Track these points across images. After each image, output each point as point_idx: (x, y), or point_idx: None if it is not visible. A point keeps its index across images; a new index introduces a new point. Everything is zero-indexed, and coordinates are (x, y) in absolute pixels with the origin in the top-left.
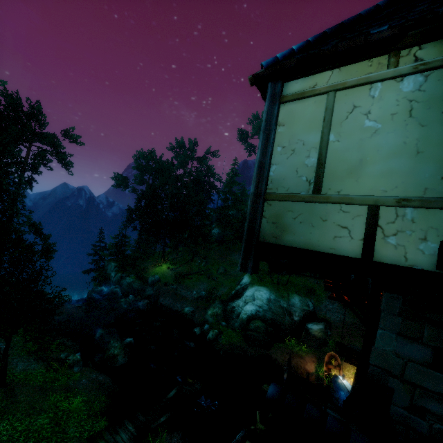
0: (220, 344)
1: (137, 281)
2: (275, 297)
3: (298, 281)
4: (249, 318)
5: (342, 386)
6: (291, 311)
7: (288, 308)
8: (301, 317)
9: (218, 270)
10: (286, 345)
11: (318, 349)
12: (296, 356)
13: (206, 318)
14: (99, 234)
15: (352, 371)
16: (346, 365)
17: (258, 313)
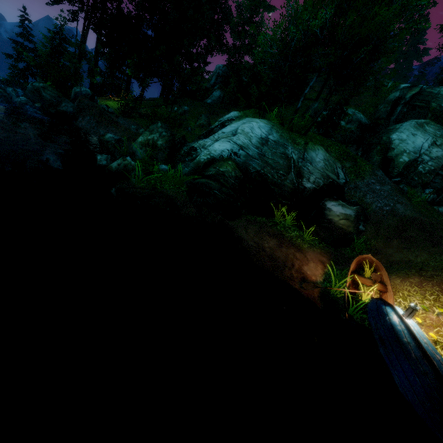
0: (130, 184)
1: (51, 89)
2: (280, 138)
3: (327, 140)
4: (213, 160)
5: (403, 333)
6: (302, 170)
7: (299, 164)
8: (318, 186)
9: (197, 120)
10: (273, 223)
11: (332, 246)
12: (288, 244)
13: (132, 149)
14: (21, 23)
15: (418, 301)
16: (400, 285)
17: (234, 157)
